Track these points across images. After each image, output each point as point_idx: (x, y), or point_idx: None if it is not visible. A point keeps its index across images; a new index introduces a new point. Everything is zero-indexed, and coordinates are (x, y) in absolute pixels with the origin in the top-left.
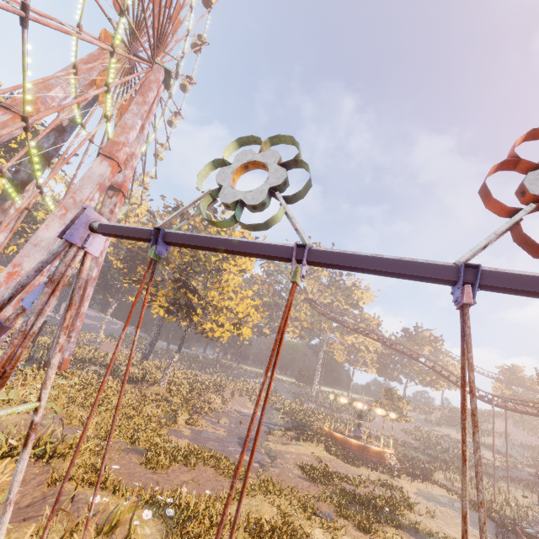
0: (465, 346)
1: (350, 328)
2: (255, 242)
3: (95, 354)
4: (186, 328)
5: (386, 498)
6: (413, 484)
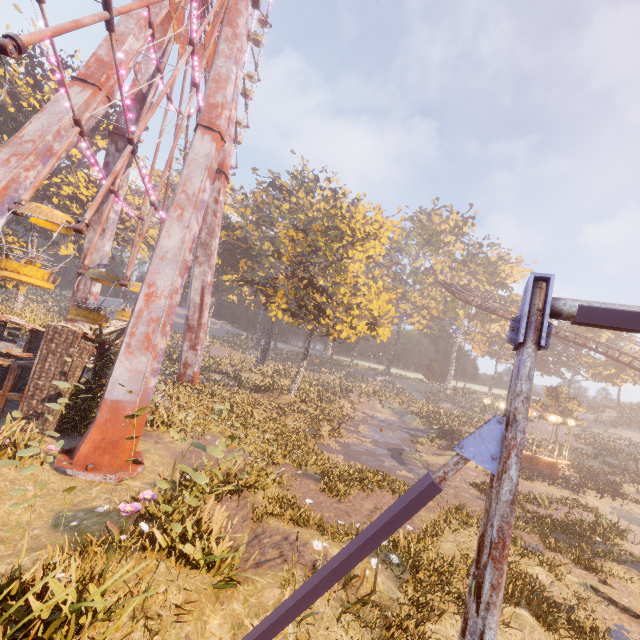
0: None
1: (506, 318)
2: None
3: (211, 361)
4: (310, 331)
5: (590, 525)
6: (603, 501)
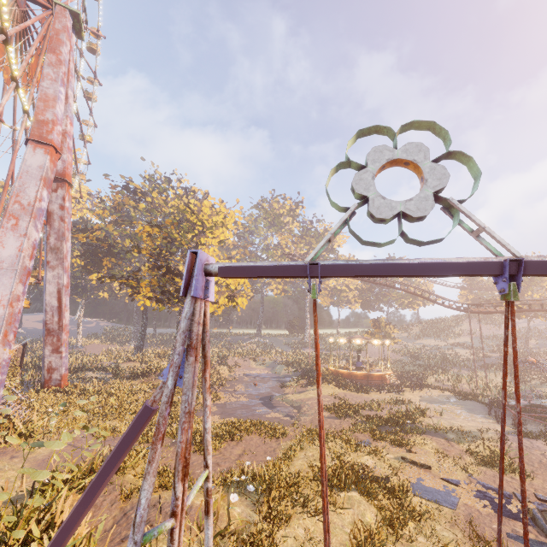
0: None
1: None
2: (449, 262)
3: (85, 360)
4: (179, 312)
5: (404, 413)
6: (415, 394)
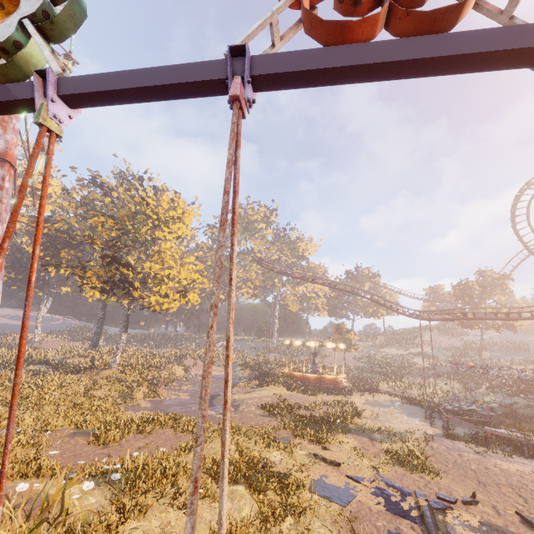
0: (237, 153)
1: (297, 278)
2: None
3: (33, 354)
4: (129, 305)
5: (338, 413)
6: (362, 397)
